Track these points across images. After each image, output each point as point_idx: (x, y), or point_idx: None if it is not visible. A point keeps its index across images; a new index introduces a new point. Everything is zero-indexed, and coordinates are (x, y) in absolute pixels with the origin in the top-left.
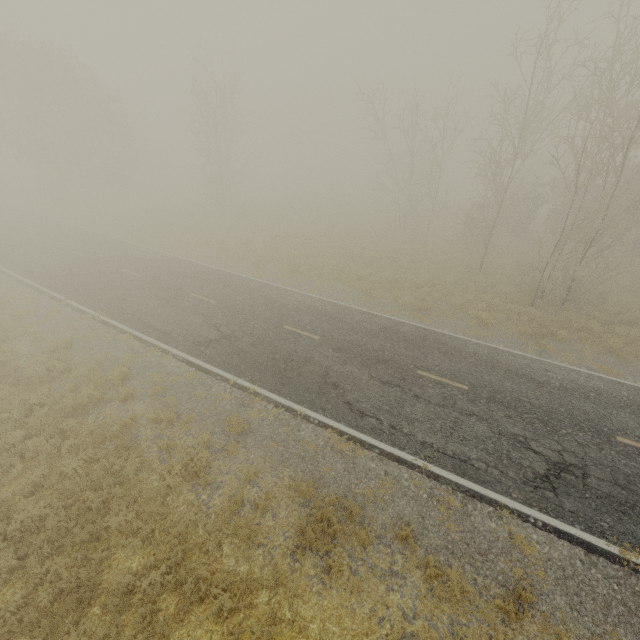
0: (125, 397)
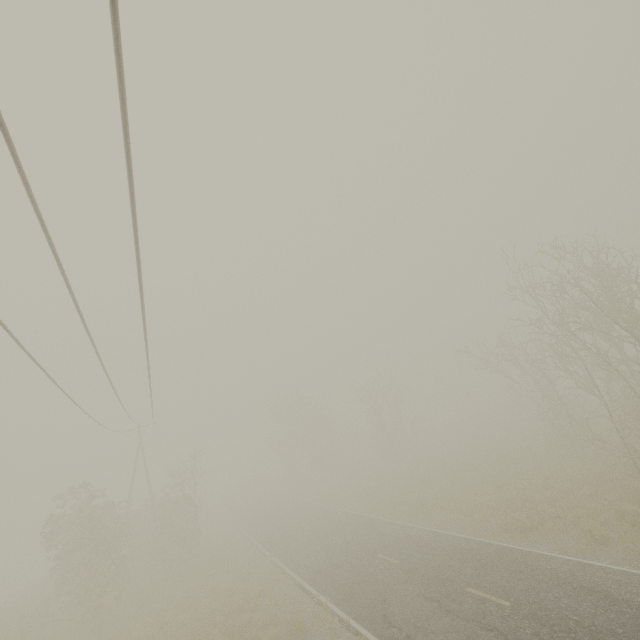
0: (254, 607)
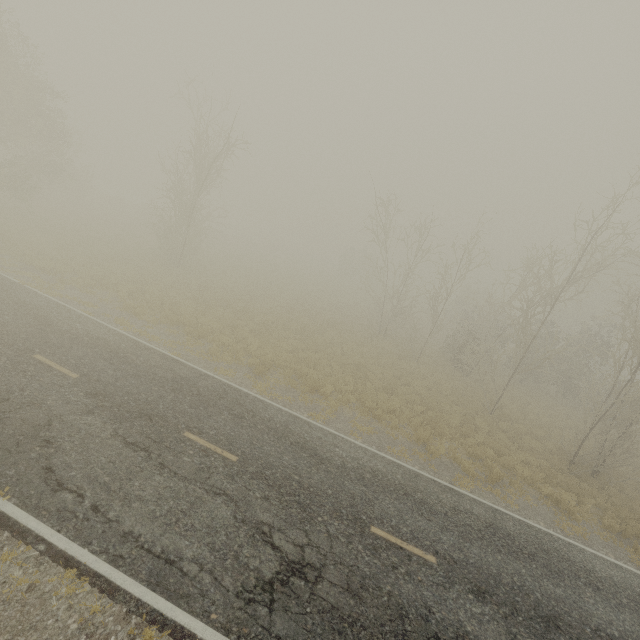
0: None
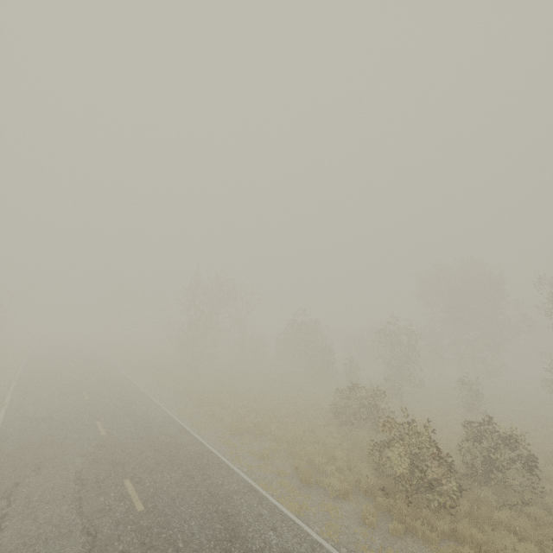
0: None
